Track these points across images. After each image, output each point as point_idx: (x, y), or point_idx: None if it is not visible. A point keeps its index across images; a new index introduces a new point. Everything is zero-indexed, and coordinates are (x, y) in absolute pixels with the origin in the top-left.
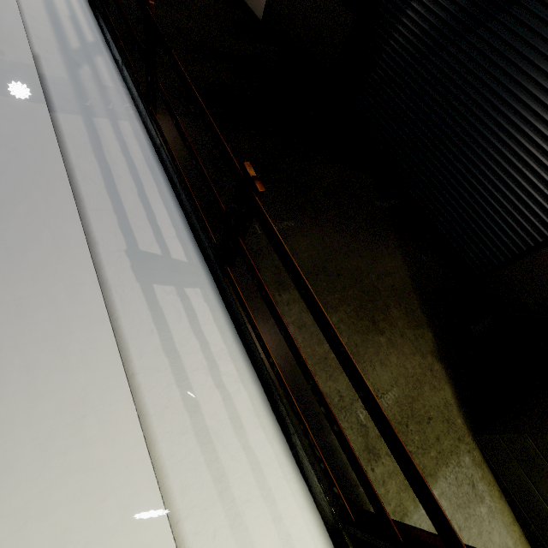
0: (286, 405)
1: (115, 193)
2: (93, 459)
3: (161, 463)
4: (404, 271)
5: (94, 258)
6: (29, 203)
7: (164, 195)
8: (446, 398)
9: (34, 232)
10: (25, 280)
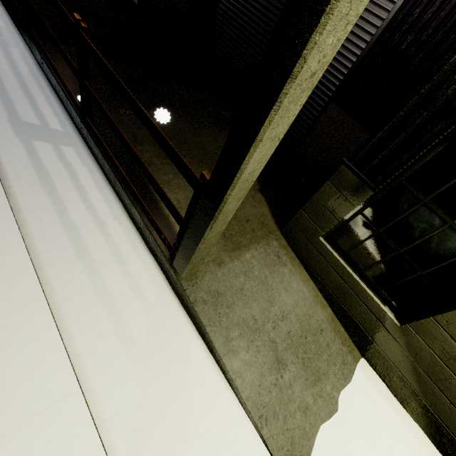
0: (133, 201)
1: (1, 86)
2: None
3: (30, 236)
4: None
5: None
6: None
7: (47, 93)
8: (263, 212)
9: None
10: None
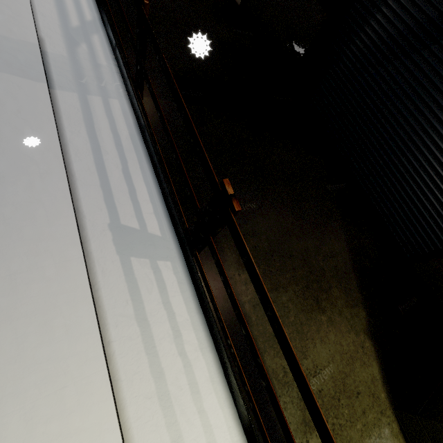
0: (238, 380)
1: (102, 168)
2: (70, 427)
3: (128, 425)
4: (346, 253)
5: (81, 231)
6: (27, 180)
7: (145, 172)
8: (373, 374)
9: (30, 209)
10: (19, 256)
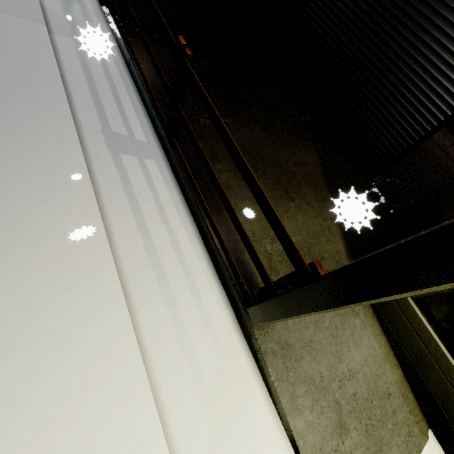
0: (211, 232)
1: (95, 92)
2: (72, 244)
3: (120, 261)
4: (317, 164)
5: (78, 131)
6: (32, 87)
7: (132, 97)
8: (338, 248)
9: (35, 106)
10: (28, 134)
